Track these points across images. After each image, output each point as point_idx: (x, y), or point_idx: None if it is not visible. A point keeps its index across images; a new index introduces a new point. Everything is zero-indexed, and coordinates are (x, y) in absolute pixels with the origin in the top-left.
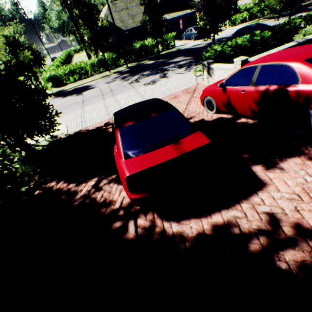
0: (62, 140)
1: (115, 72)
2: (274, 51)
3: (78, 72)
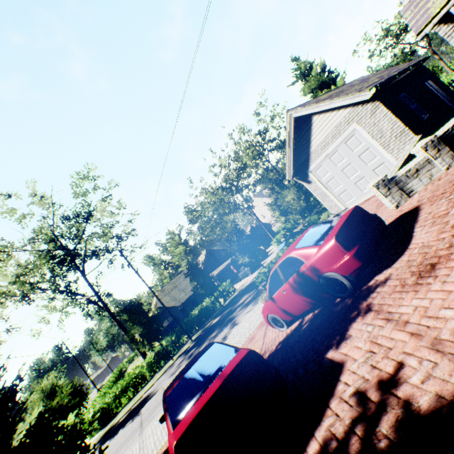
0: None
1: (179, 356)
2: None
3: (133, 384)
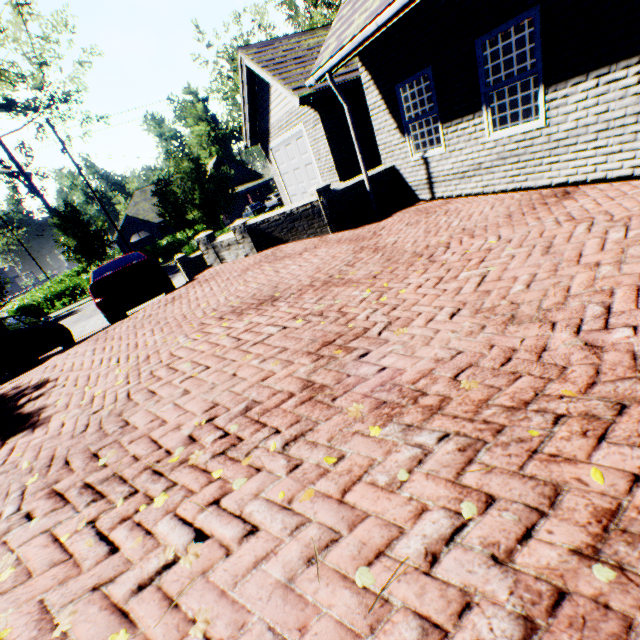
0: None
1: None
2: None
3: (70, 294)
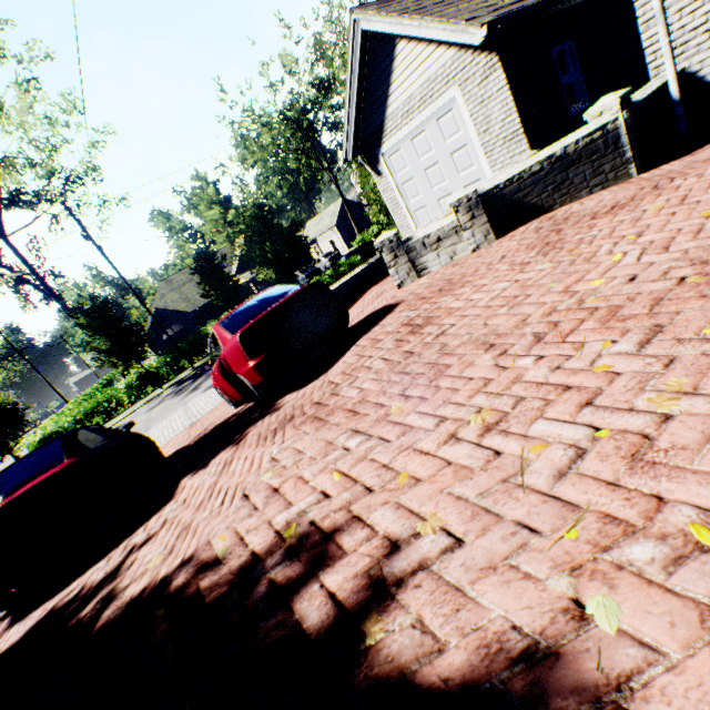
0: None
1: (171, 385)
2: (336, 286)
3: (103, 410)
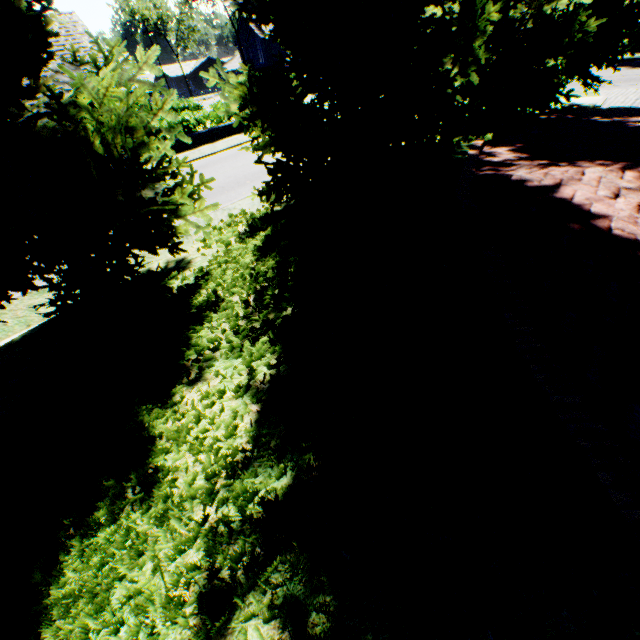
0: (586, 109)
1: None
2: None
3: None
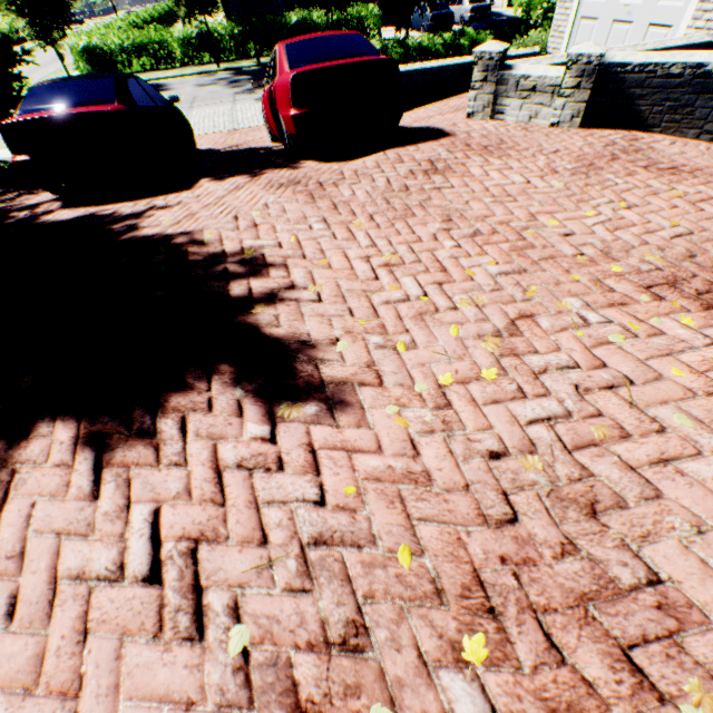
0: None
1: (228, 69)
2: (435, 64)
3: (153, 53)
